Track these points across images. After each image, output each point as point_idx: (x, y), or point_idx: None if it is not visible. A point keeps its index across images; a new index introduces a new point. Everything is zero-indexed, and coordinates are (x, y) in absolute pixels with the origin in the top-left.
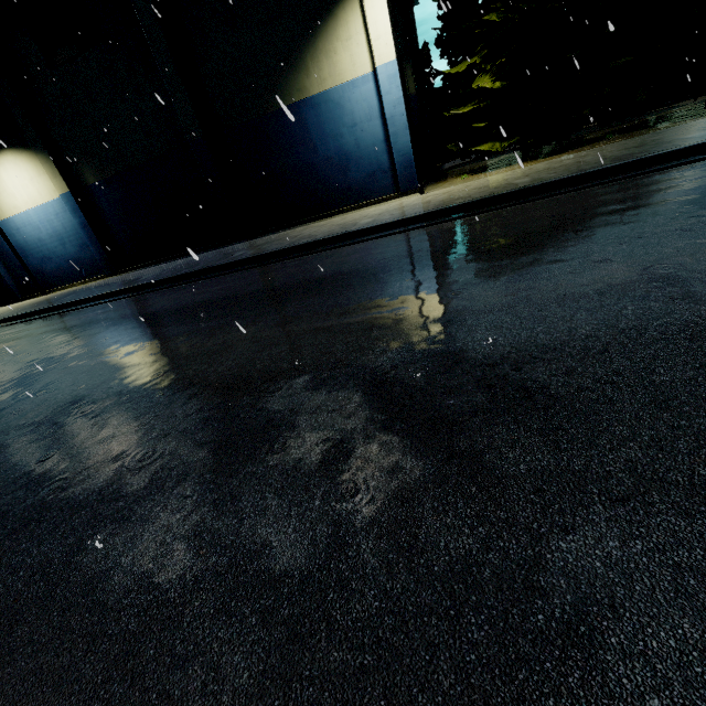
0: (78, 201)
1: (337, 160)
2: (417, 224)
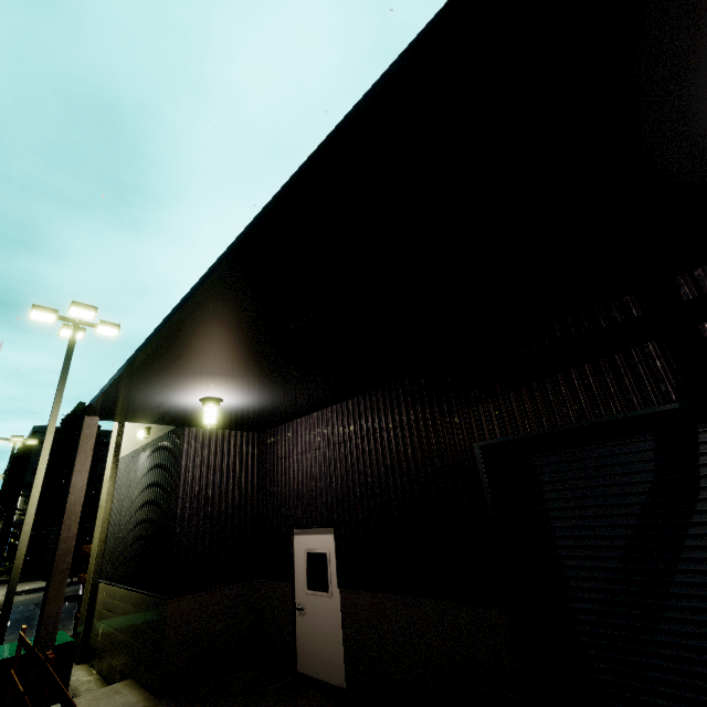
0: (3, 530)
1: None
2: None
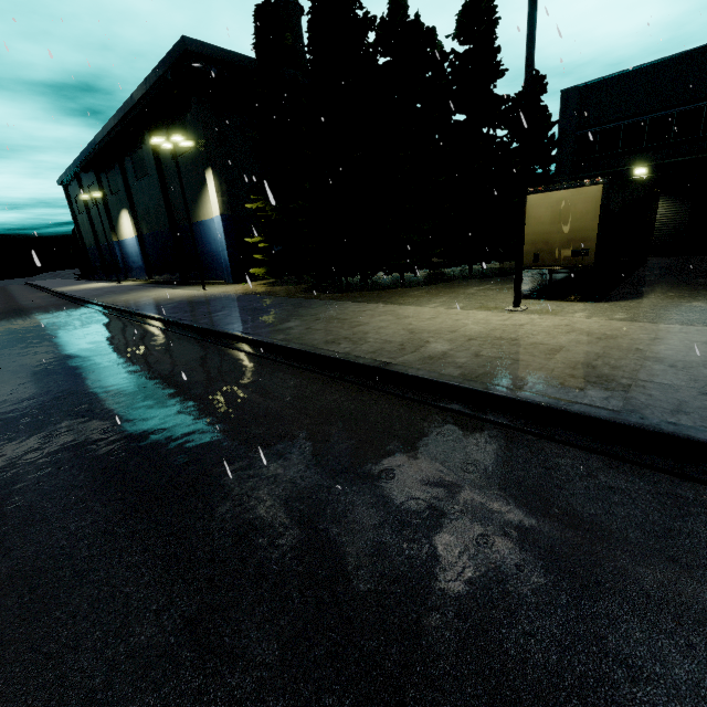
0: (140, 241)
1: (211, 255)
2: (100, 308)
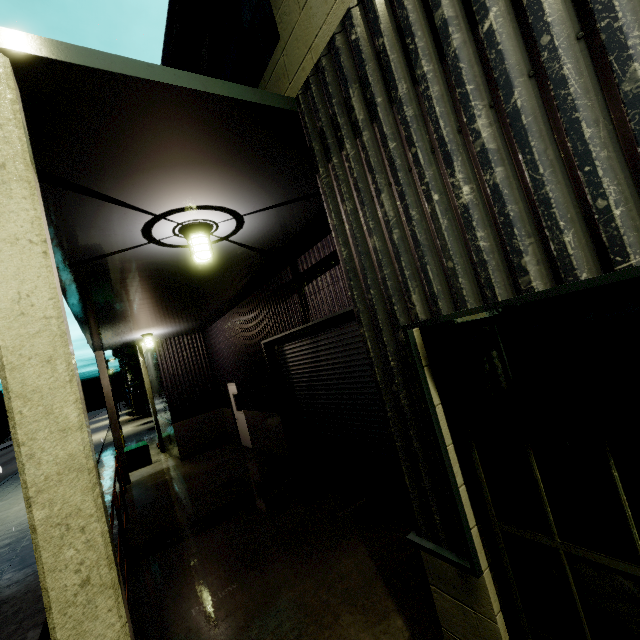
0: None
1: None
2: None
